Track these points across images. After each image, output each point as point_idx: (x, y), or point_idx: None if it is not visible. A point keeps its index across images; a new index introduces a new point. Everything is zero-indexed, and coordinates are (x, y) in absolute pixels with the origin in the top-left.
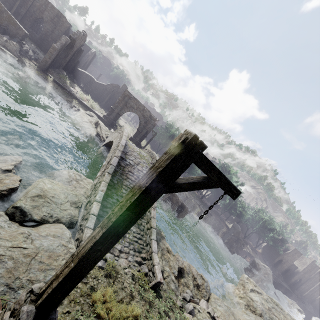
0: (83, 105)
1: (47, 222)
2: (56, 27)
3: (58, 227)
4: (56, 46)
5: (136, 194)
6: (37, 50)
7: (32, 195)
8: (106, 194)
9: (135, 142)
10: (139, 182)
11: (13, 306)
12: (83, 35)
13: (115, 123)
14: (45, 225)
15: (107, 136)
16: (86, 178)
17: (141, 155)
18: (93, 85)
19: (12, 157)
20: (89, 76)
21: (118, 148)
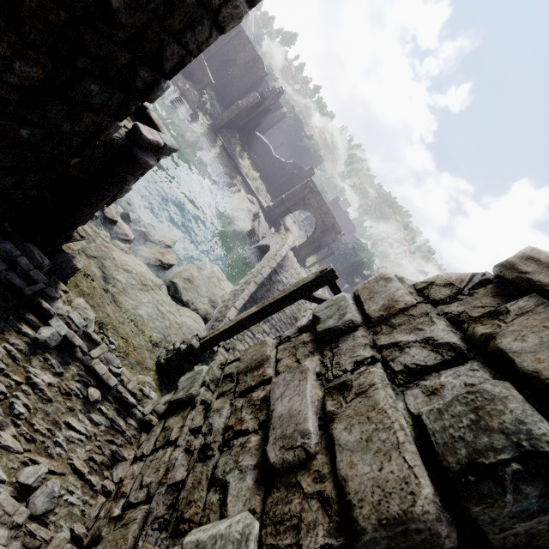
0: (246, 185)
1: (189, 307)
2: (247, 73)
3: (197, 315)
4: (240, 104)
5: (286, 292)
6: (215, 100)
7: (185, 277)
8: (245, 306)
9: (298, 255)
10: (290, 287)
11: (181, 341)
12: (278, 93)
13: (280, 221)
14: (187, 308)
15: (264, 236)
16: (227, 281)
17: (300, 276)
18: (267, 159)
19: (172, 233)
20: (266, 145)
21: (275, 257)
